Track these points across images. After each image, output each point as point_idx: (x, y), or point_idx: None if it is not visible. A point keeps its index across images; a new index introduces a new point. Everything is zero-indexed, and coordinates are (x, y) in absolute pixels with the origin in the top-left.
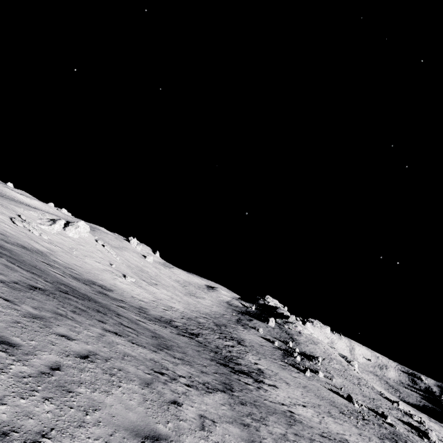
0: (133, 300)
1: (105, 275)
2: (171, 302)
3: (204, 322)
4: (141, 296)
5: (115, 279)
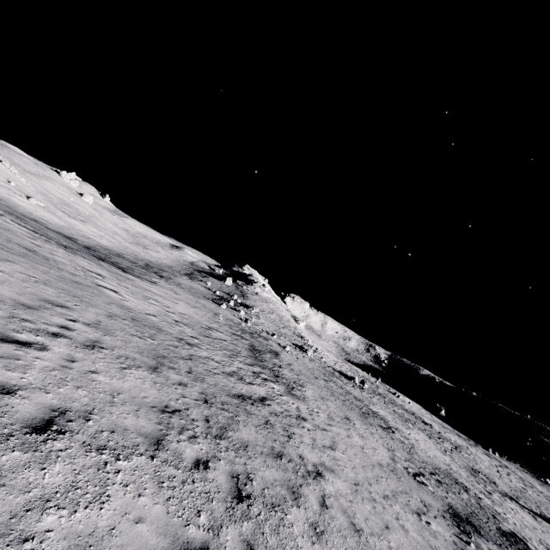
0: (30, 214)
1: None
2: (94, 237)
3: (129, 258)
4: (47, 218)
5: (11, 195)
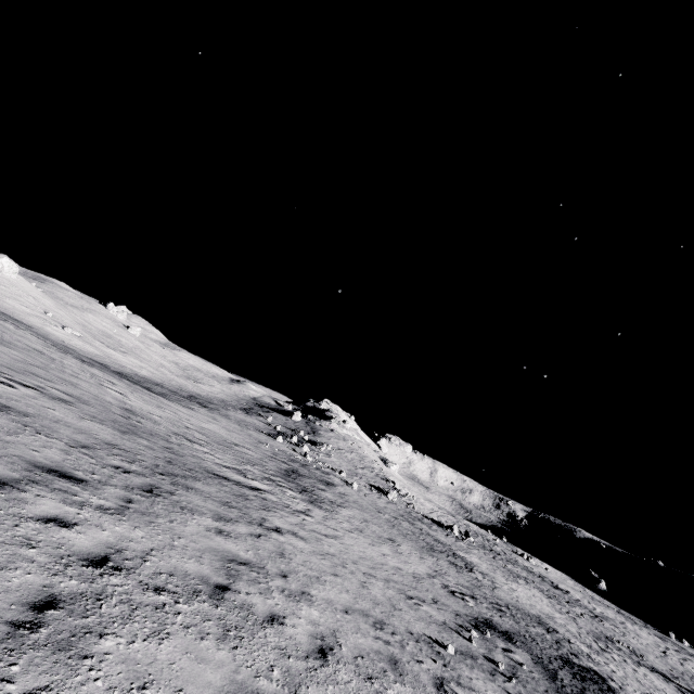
0: (62, 342)
1: (32, 318)
2: (133, 367)
3: (170, 388)
4: (80, 347)
5: (46, 325)
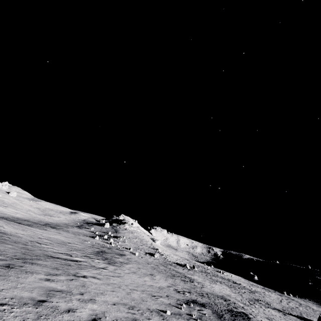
0: None
1: None
2: (11, 213)
3: (33, 221)
4: None
5: None
